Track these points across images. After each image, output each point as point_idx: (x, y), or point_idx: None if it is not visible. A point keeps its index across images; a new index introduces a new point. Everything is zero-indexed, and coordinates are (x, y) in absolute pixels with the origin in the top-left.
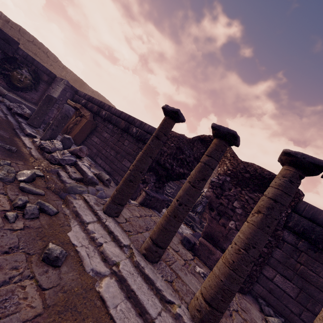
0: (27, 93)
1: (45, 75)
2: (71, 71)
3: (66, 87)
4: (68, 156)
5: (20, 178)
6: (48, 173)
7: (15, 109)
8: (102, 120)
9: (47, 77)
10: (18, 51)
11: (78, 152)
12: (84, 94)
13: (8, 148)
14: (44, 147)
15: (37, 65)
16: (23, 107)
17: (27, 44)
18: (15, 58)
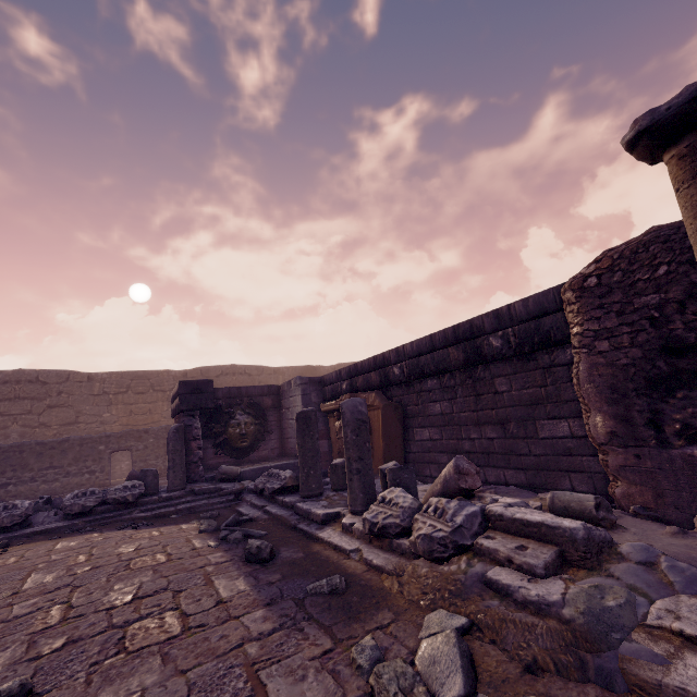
0: (261, 448)
1: (266, 398)
2: (287, 368)
3: (304, 388)
4: (457, 510)
5: (449, 694)
6: (469, 605)
7: (268, 485)
8: (404, 386)
9: (269, 400)
10: (216, 395)
11: (460, 481)
12: (335, 374)
13: (327, 588)
14: (383, 527)
15: (247, 392)
16: (275, 472)
17: (218, 383)
18: (218, 407)
